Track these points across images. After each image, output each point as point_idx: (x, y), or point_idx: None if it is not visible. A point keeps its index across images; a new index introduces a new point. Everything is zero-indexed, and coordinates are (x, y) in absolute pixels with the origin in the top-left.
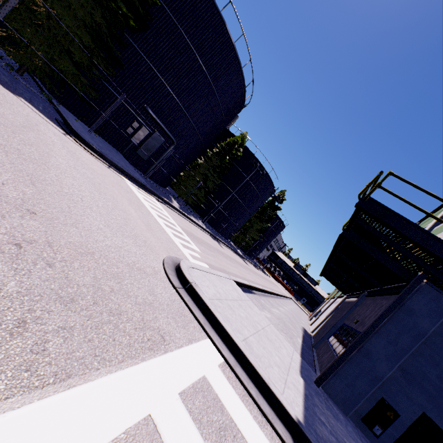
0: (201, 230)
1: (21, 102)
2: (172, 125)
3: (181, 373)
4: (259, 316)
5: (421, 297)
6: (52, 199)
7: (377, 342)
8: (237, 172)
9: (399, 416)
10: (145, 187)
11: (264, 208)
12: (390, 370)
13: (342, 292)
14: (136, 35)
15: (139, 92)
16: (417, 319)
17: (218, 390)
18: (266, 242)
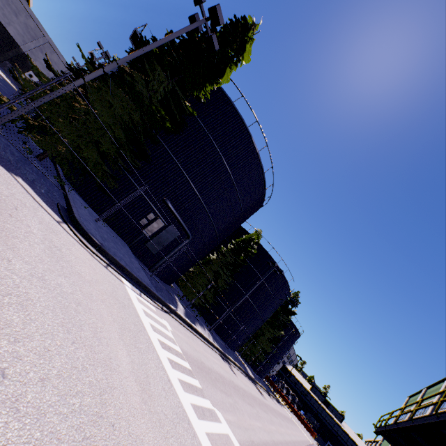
0: (209, 347)
1: (12, 181)
2: (190, 219)
3: None
4: None
5: None
6: None
7: None
8: (250, 270)
9: None
10: (148, 291)
11: (276, 311)
12: None
13: None
14: (168, 138)
15: (161, 185)
16: None
17: None
18: (279, 355)
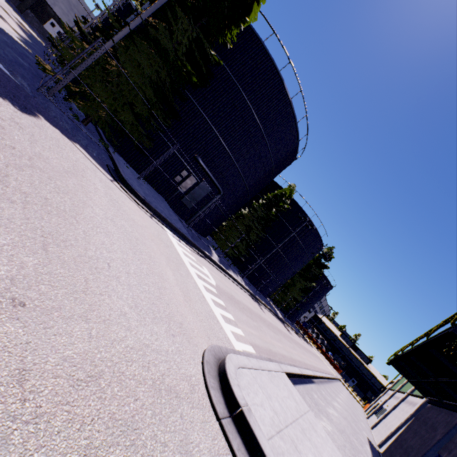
0: (240, 288)
1: (74, 148)
2: (221, 175)
3: None
4: (327, 446)
5: None
6: (64, 271)
7: None
8: (282, 225)
9: None
10: (186, 239)
11: (309, 265)
12: None
13: (421, 392)
14: (196, 92)
15: (192, 143)
16: None
17: None
18: (310, 304)
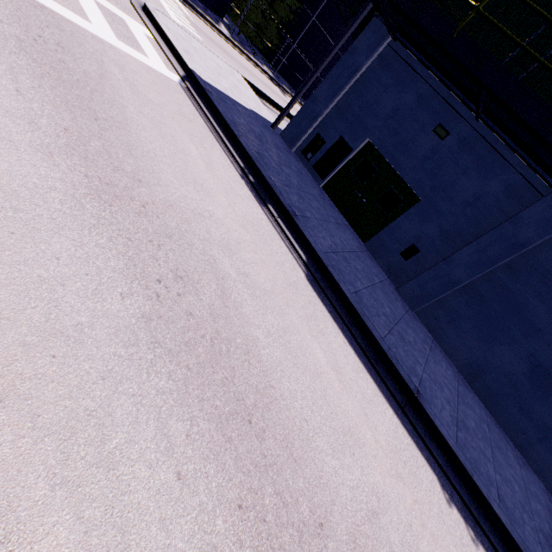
0: (253, 65)
1: None
2: None
3: (102, 2)
4: (246, 91)
5: (366, 33)
6: None
7: (323, 88)
8: None
9: (325, 143)
10: None
11: None
12: (325, 108)
13: None
14: None
15: None
16: (356, 57)
17: (131, 27)
18: None
